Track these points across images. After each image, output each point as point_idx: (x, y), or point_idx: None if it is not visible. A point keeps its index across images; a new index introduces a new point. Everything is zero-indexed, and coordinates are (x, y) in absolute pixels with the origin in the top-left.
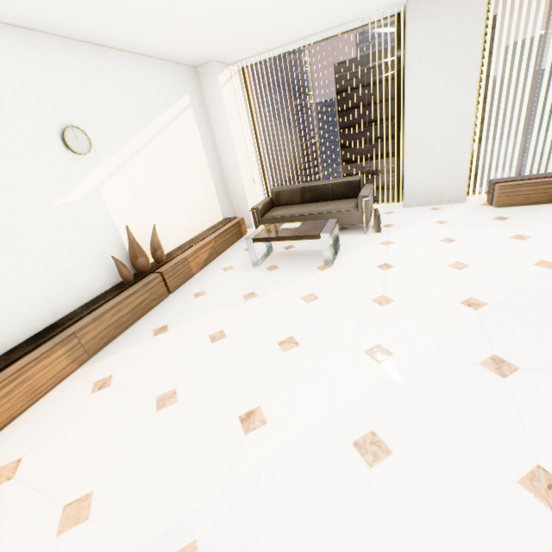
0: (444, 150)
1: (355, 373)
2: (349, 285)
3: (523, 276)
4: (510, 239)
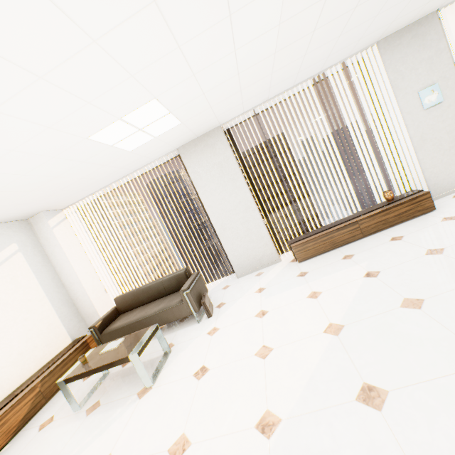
0: (246, 229)
1: None
2: (156, 421)
3: (315, 354)
4: (307, 299)
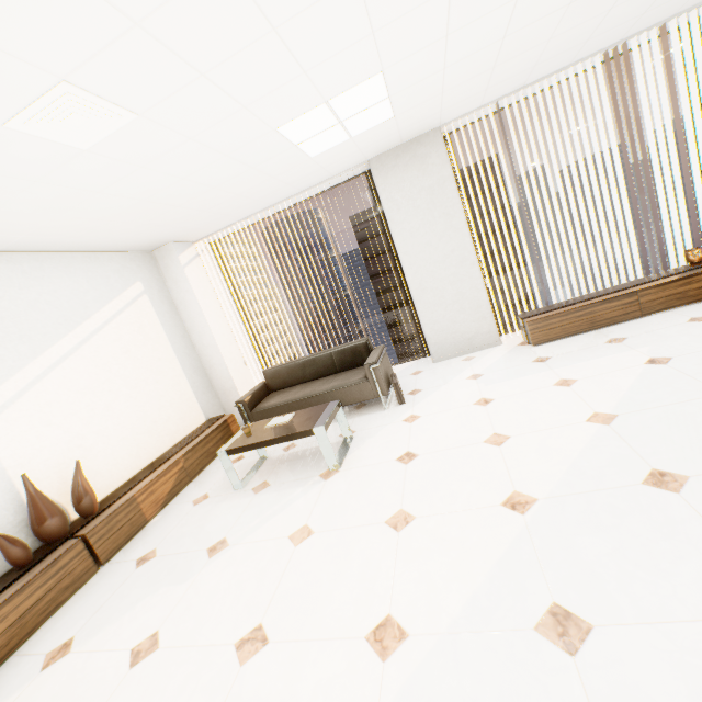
0: (456, 292)
1: (346, 697)
2: (358, 499)
3: (575, 442)
4: (554, 387)
